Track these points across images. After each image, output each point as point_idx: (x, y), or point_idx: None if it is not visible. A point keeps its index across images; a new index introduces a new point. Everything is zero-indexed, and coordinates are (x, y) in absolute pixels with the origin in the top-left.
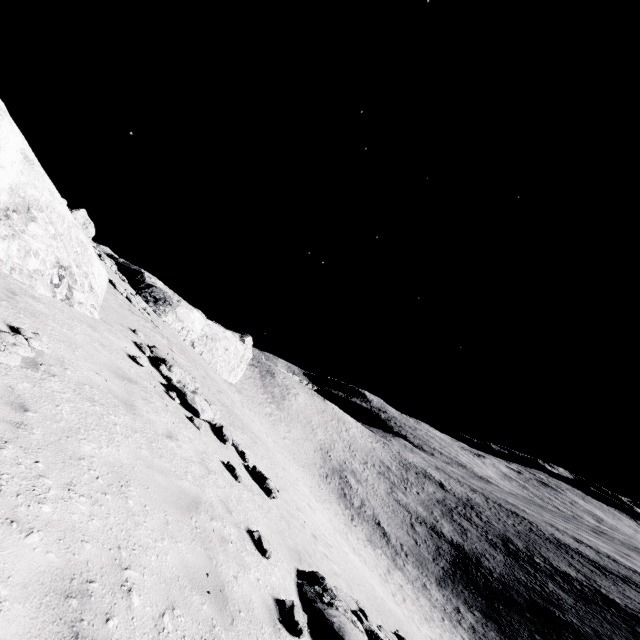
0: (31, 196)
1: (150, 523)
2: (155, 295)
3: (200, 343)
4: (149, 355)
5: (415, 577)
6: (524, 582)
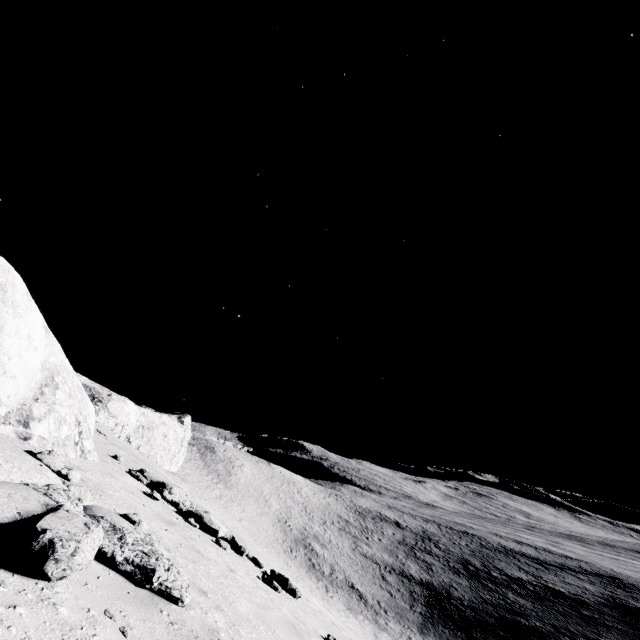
0: (52, 364)
1: None
2: None
3: (136, 436)
4: (146, 482)
5: (399, 633)
6: (490, 600)
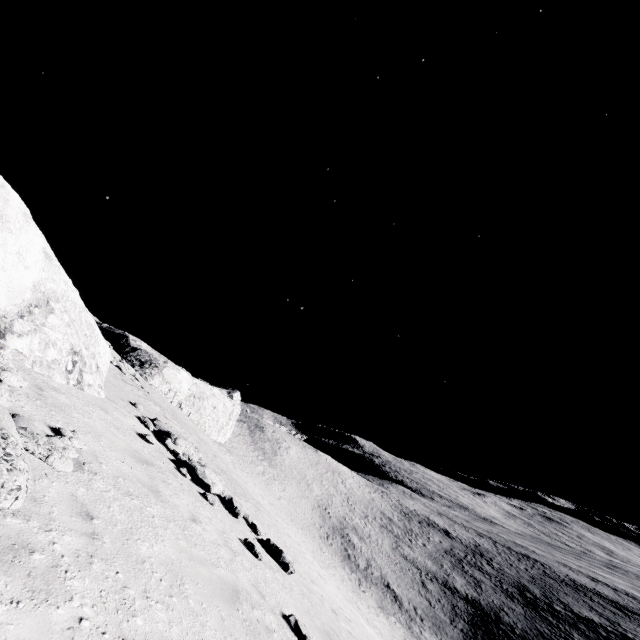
0: (50, 289)
1: (211, 622)
2: (141, 358)
3: (187, 403)
4: (153, 429)
5: None
6: (548, 636)
